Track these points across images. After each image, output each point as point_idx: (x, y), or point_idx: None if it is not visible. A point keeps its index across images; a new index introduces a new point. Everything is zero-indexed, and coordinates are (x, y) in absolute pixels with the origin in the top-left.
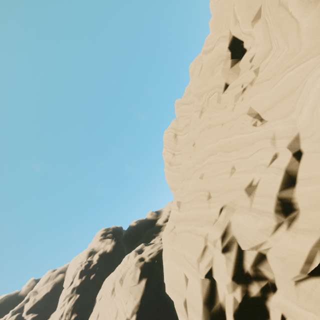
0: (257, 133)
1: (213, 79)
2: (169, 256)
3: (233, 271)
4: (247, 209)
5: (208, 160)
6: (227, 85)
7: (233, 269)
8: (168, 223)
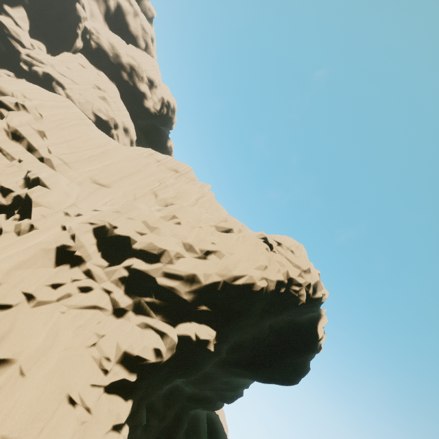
0: (84, 169)
1: (171, 190)
2: (45, 90)
3: (4, 103)
4: (30, 123)
5: (101, 149)
6: (157, 195)
7: (5, 103)
8: (73, 105)
